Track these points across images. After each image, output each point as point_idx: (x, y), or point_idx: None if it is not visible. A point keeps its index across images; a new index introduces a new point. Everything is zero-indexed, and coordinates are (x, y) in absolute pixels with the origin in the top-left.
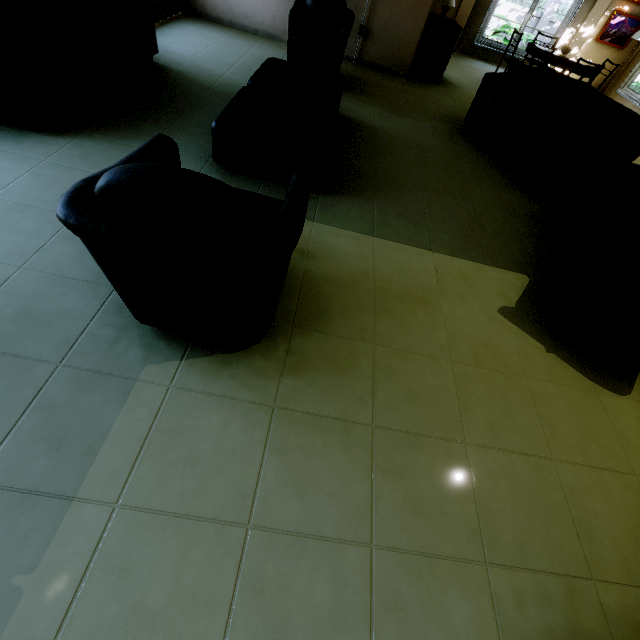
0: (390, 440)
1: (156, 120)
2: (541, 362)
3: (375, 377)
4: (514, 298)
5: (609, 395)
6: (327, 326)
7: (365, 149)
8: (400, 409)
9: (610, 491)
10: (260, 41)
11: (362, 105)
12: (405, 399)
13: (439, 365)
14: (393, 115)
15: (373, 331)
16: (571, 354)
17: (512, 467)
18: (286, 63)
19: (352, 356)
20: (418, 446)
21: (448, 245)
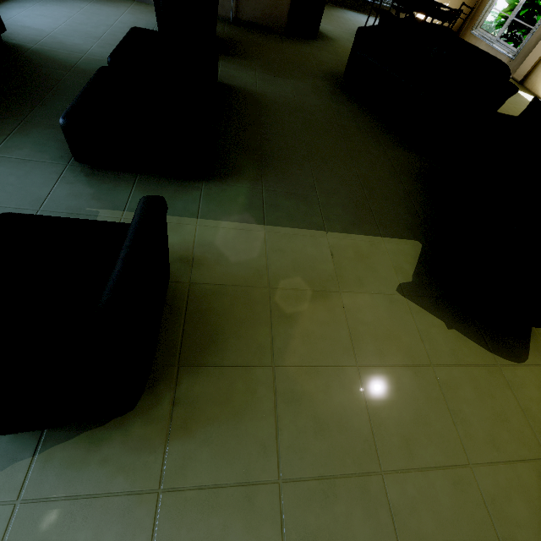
0: (301, 497)
1: (5, 115)
2: (444, 343)
3: (278, 411)
4: (410, 270)
5: (510, 366)
6: (219, 354)
7: (249, 120)
8: (308, 448)
9: (528, 488)
10: (130, 6)
11: (242, 69)
12: (313, 432)
13: (345, 375)
14: (274, 77)
15: (271, 348)
16: (470, 325)
17: (432, 490)
18: (152, 33)
19: (250, 389)
20: (332, 494)
21: (341, 220)
